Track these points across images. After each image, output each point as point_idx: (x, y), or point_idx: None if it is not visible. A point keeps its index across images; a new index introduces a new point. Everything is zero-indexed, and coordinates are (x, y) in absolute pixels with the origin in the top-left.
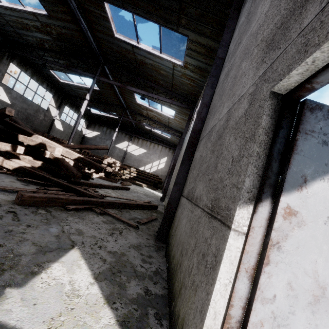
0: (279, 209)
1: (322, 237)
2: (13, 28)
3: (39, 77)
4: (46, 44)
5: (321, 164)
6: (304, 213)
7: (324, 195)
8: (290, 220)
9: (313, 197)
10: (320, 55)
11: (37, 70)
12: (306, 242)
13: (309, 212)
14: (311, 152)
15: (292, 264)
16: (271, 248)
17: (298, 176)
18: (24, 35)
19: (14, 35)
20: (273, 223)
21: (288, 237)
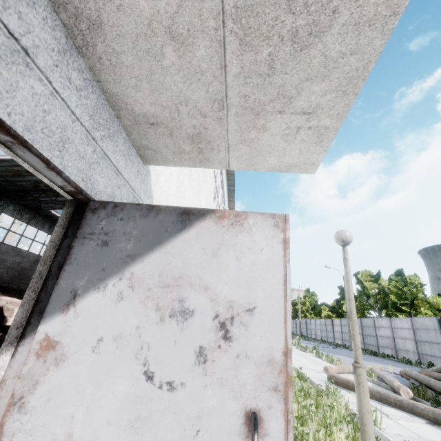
0: (33, 344)
1: (86, 373)
2: (4, 177)
3: (39, 221)
4: (42, 185)
5: (97, 270)
6: (67, 342)
7: (96, 309)
8: (45, 358)
9: (82, 316)
10: (27, 165)
11: (36, 213)
12: (63, 387)
13: (74, 338)
14: (88, 258)
15: (36, 431)
16: (10, 410)
17: (67, 291)
18: (17, 181)
19: (6, 184)
20: (22, 368)
21: (38, 385)
